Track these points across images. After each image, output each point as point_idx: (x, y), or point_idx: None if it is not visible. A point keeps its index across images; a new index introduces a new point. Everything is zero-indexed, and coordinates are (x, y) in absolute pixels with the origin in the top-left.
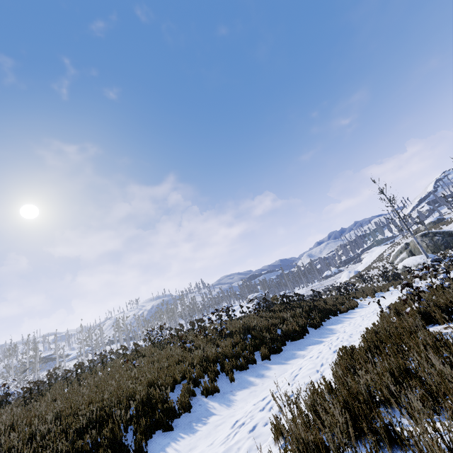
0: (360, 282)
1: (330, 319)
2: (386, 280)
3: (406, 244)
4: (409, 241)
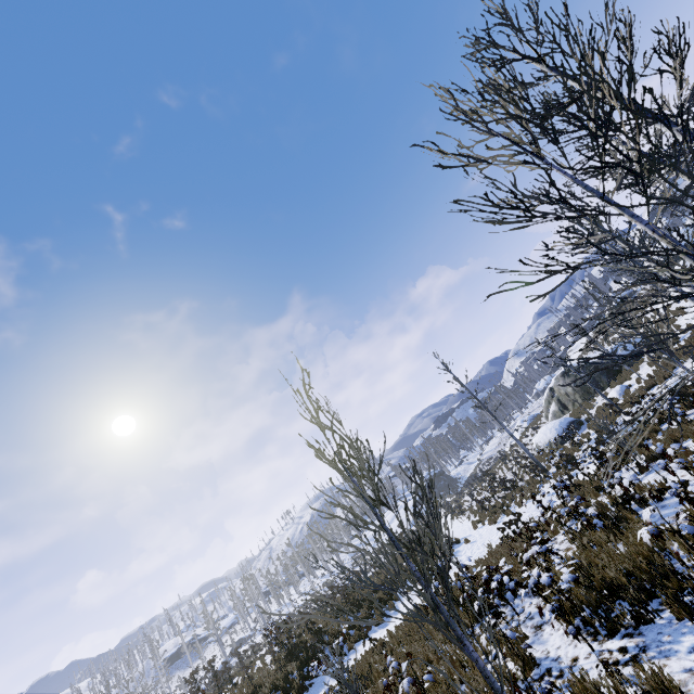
0: (502, 470)
1: (317, 682)
2: (481, 508)
3: (550, 390)
4: (552, 385)
